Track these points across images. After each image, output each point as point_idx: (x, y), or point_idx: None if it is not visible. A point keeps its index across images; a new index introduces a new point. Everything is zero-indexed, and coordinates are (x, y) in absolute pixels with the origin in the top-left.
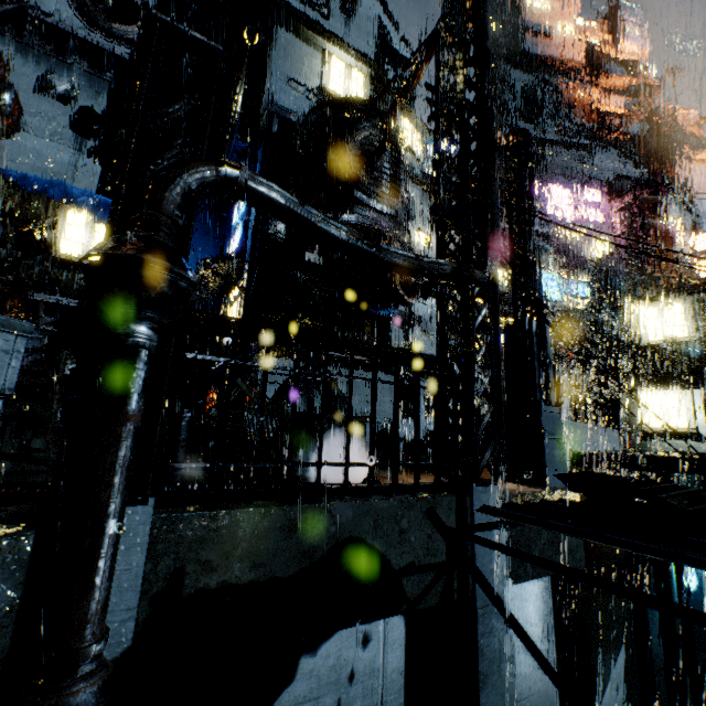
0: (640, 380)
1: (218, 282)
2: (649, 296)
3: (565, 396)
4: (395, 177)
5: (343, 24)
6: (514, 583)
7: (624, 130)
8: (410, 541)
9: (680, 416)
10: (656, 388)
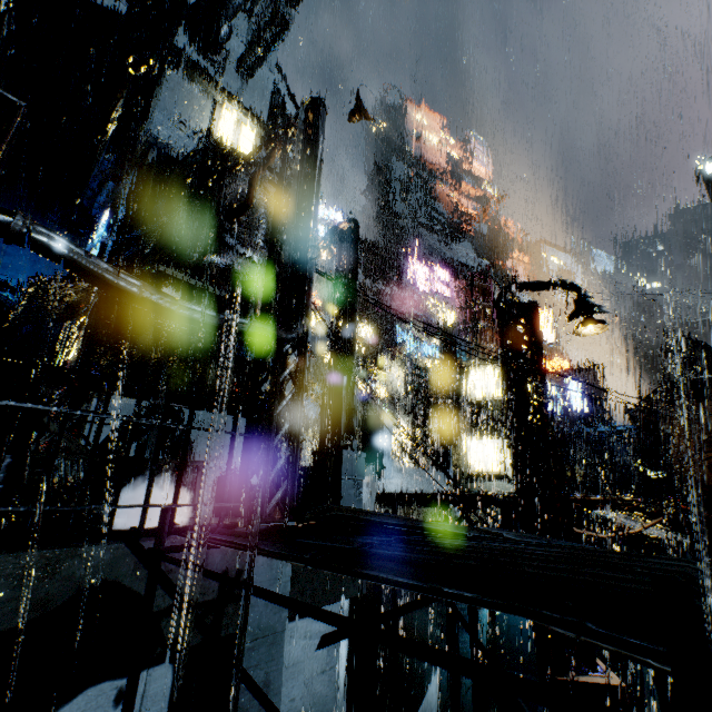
0: (470, 430)
1: (58, 304)
2: (478, 361)
3: (388, 443)
4: (269, 230)
5: (238, 84)
6: (291, 614)
7: (473, 228)
8: (178, 580)
9: (495, 461)
10: (480, 438)
